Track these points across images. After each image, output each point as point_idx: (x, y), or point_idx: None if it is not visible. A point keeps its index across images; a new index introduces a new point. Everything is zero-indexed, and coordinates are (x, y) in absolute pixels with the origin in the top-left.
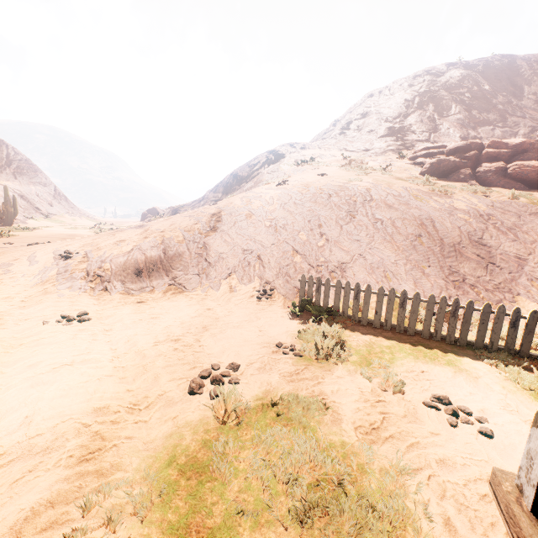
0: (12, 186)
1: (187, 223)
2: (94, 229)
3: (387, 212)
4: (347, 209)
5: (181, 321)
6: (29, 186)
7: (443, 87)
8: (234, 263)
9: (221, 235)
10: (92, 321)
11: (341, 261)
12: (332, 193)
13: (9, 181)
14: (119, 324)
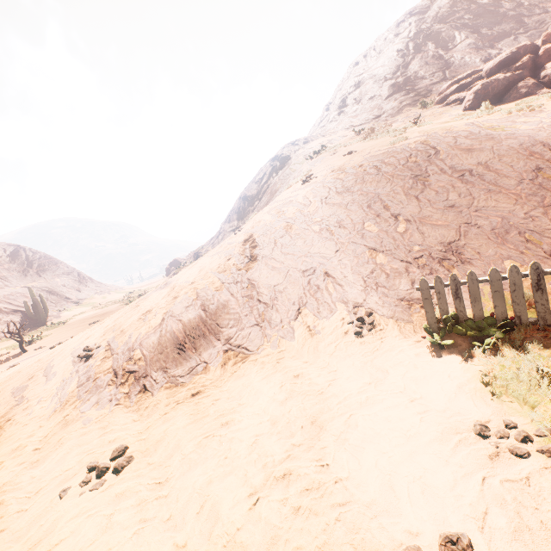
0: (38, 285)
1: (217, 262)
2: (124, 300)
3: (468, 158)
4: (411, 175)
5: (270, 418)
6: (54, 279)
7: (435, 20)
8: (297, 293)
9: (265, 263)
10: (134, 465)
11: (445, 240)
12: (379, 165)
13: (35, 281)
14: (177, 458)
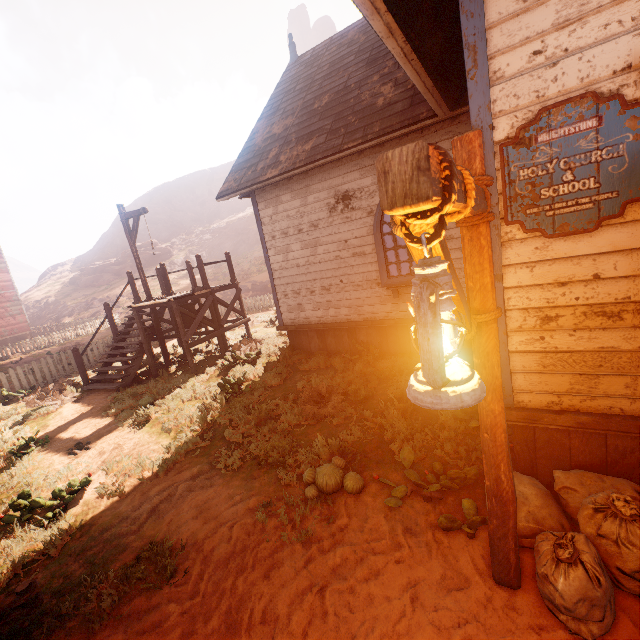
0: None
1: None
2: None
3: None
4: None
5: None
6: None
7: None
8: None
9: None
10: None
11: None
12: None
13: None
14: None
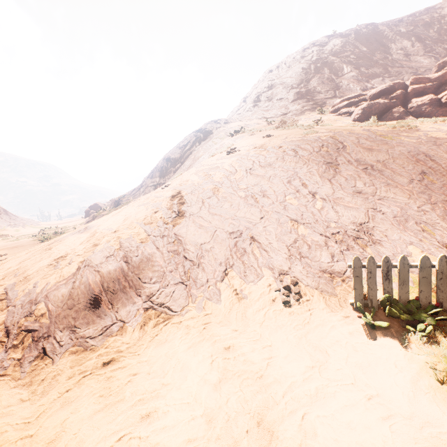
0: None
1: (144, 213)
2: (38, 236)
3: (369, 155)
4: (324, 161)
5: (205, 412)
6: None
7: (330, 53)
8: (224, 254)
9: (193, 220)
10: None
11: (357, 221)
12: (296, 148)
13: None
14: None
